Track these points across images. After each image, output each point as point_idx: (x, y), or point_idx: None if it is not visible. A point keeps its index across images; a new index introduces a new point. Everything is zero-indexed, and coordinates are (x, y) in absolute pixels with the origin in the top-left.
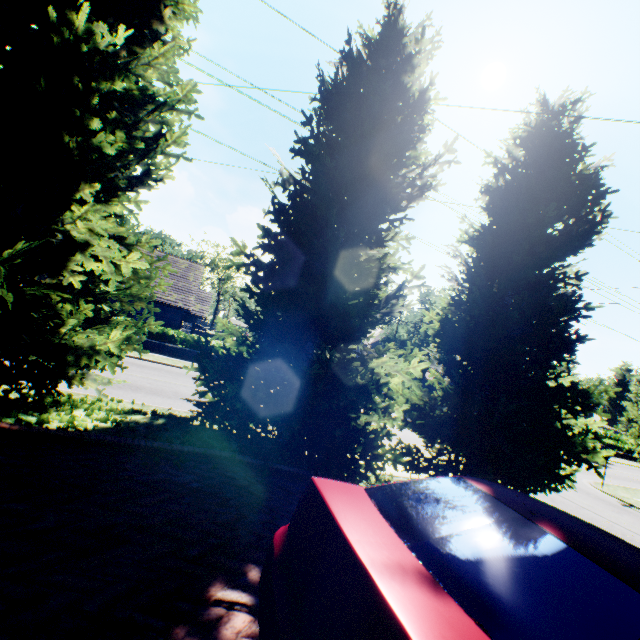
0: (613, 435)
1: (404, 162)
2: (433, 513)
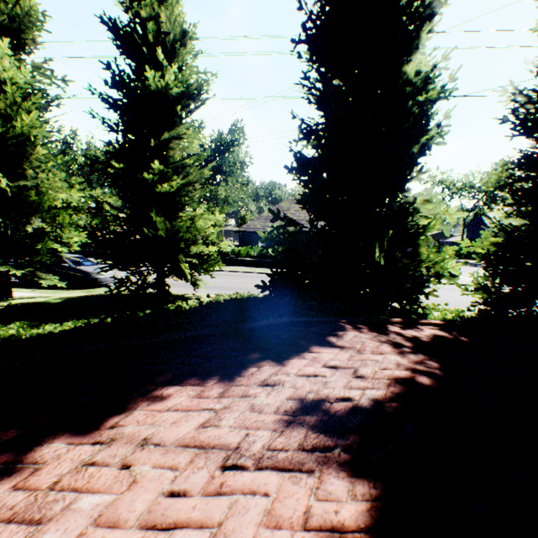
0: None
1: None
2: None
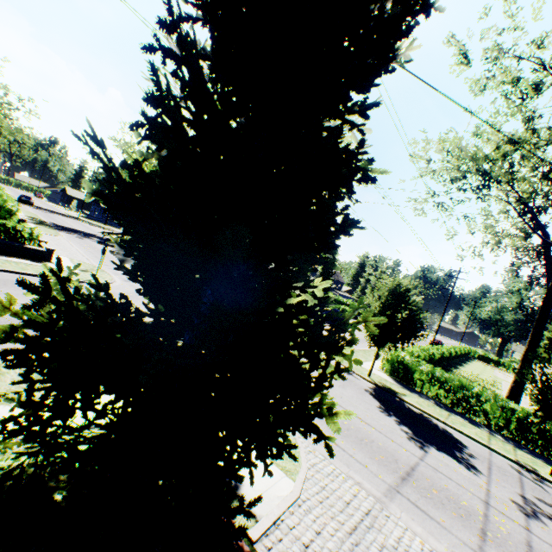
0: (351, 303)
1: None
2: None
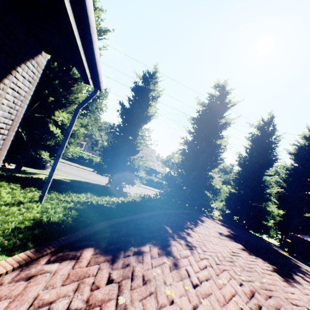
0: None
1: (277, 159)
2: None
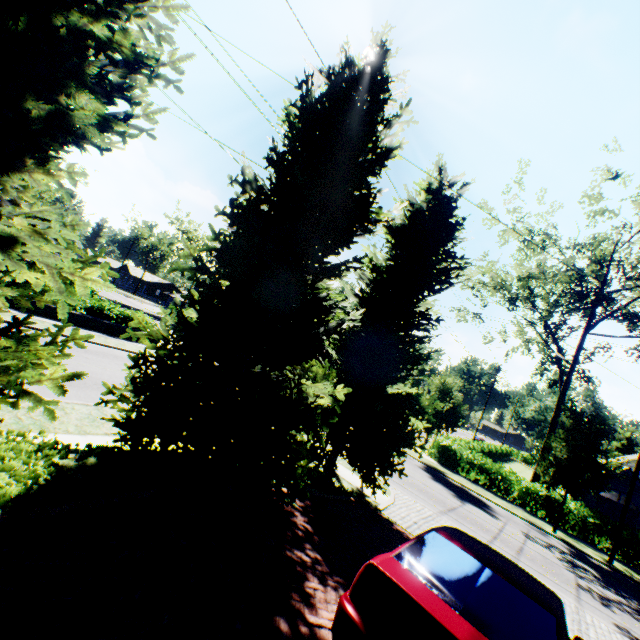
0: None
1: (367, 213)
2: (451, 578)
